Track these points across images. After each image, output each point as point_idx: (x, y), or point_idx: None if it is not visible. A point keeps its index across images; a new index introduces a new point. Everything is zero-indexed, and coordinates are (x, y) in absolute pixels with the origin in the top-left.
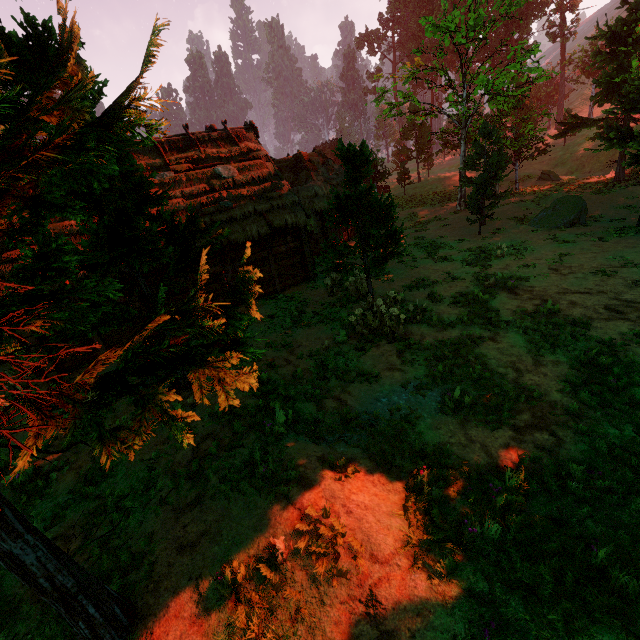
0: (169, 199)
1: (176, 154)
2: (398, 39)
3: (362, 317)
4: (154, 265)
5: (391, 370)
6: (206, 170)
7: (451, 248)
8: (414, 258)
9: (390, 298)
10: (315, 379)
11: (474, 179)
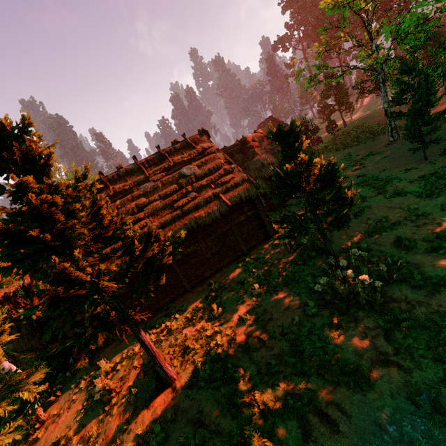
0: (151, 203)
1: (153, 168)
2: (303, 33)
3: (329, 285)
4: (121, 286)
5: (384, 364)
6: (174, 174)
7: (399, 180)
8: (363, 198)
9: (354, 256)
10: (292, 375)
11: (407, 112)
